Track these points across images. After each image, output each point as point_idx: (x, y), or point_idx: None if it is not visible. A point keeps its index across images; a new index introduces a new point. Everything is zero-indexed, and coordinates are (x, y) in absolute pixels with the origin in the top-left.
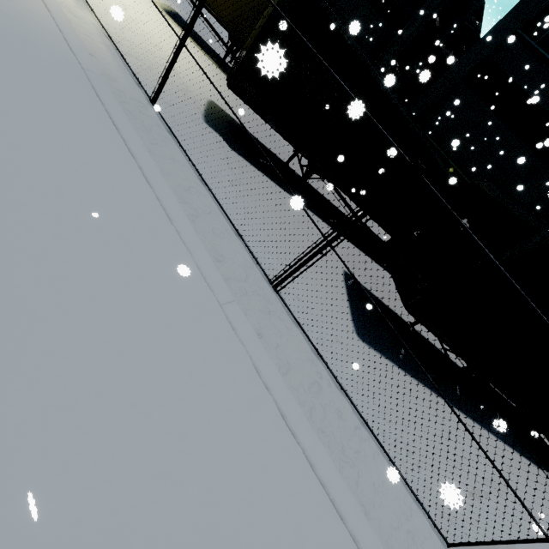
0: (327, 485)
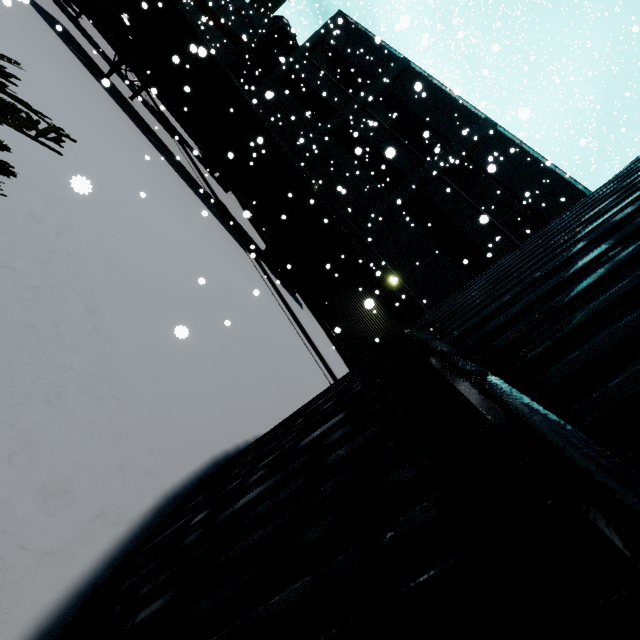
0: None
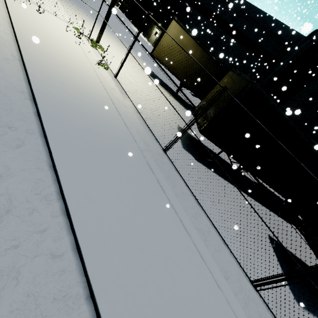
0: None
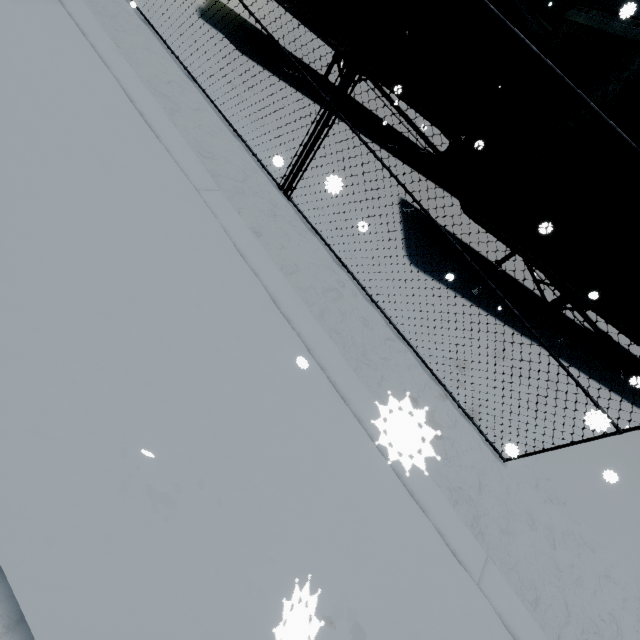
0: (327, 369)
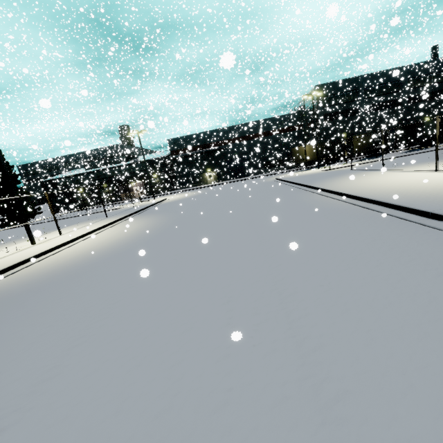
0: None
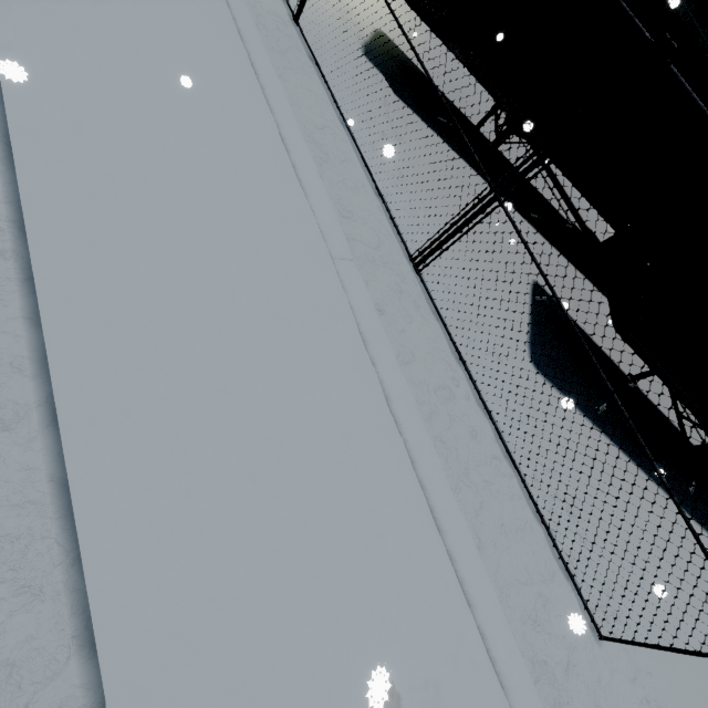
0: (428, 489)
